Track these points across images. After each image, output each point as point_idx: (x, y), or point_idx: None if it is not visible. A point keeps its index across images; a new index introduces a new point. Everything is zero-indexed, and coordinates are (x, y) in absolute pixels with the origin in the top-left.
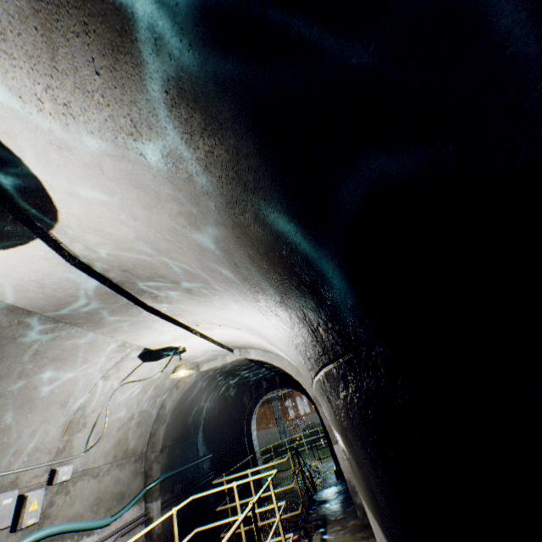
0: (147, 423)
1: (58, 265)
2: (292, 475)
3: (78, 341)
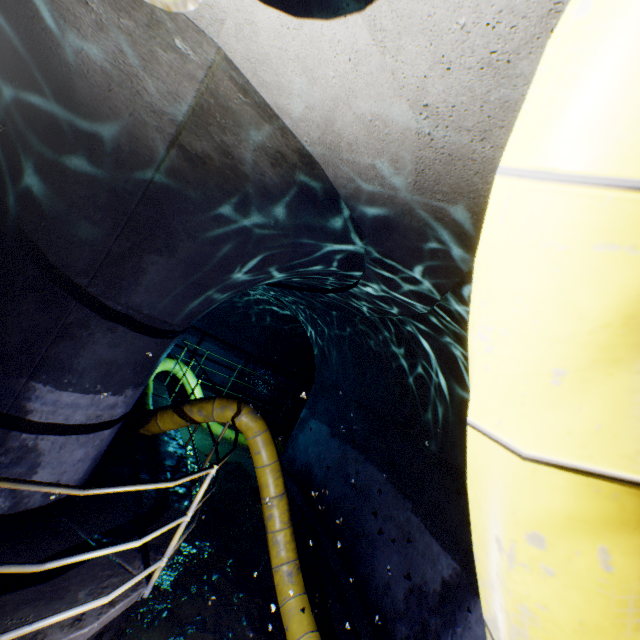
0: None
1: None
2: None
3: None
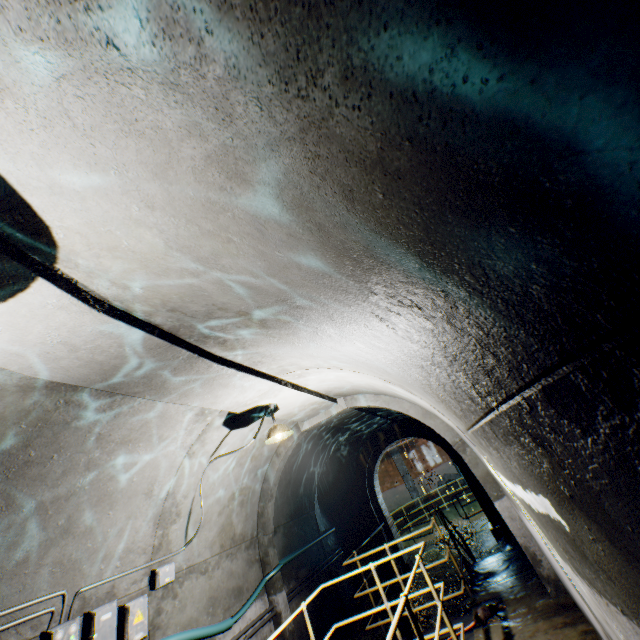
0: (252, 502)
1: (81, 315)
2: (436, 540)
3: (145, 416)
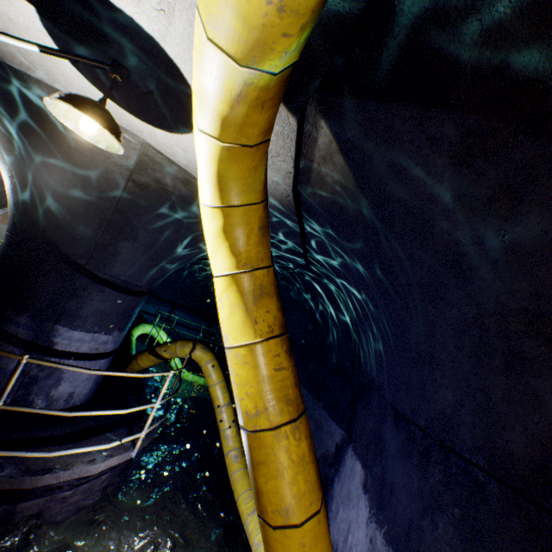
0: None
1: None
2: None
3: None
